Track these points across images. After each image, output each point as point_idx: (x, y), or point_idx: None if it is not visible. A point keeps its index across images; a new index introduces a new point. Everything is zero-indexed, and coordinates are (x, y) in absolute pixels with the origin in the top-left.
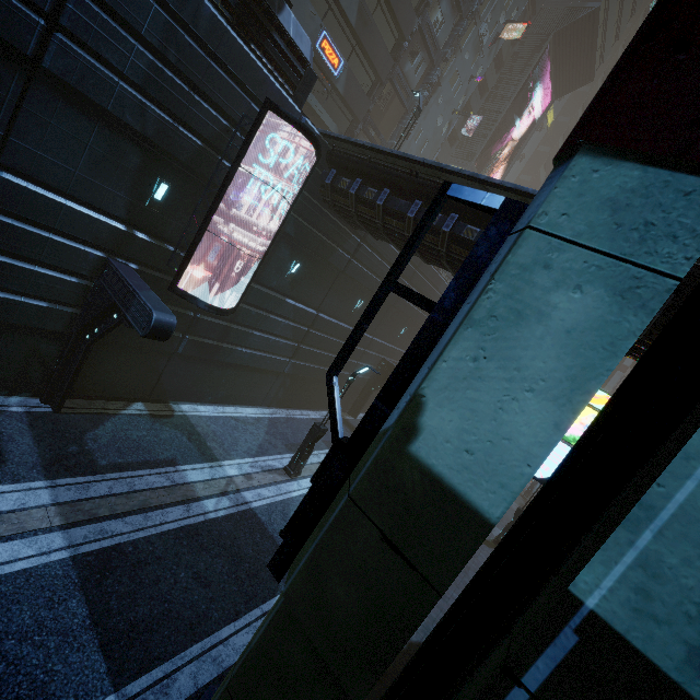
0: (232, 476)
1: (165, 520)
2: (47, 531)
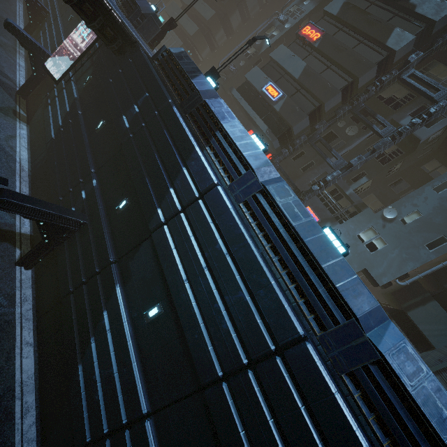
0: None
1: None
2: None
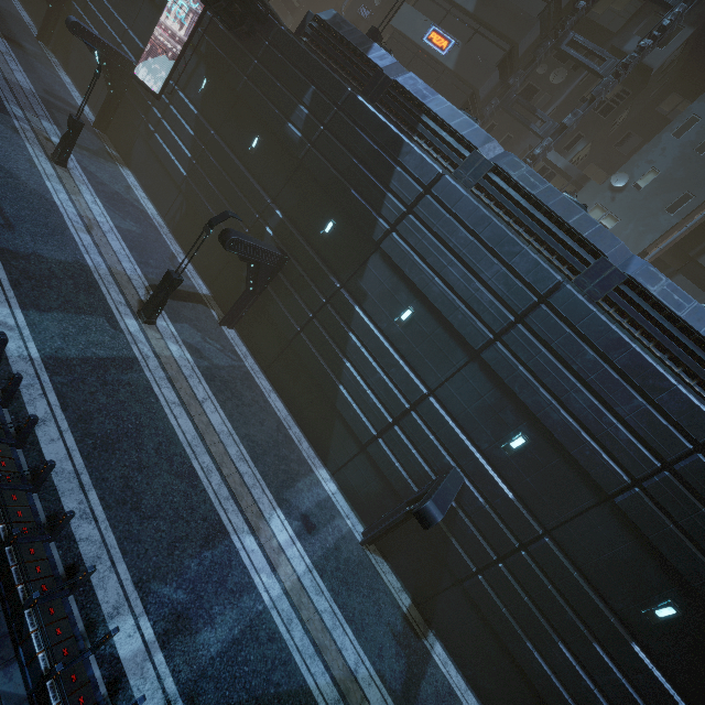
0: (50, 137)
1: (5, 92)
2: (4, 75)
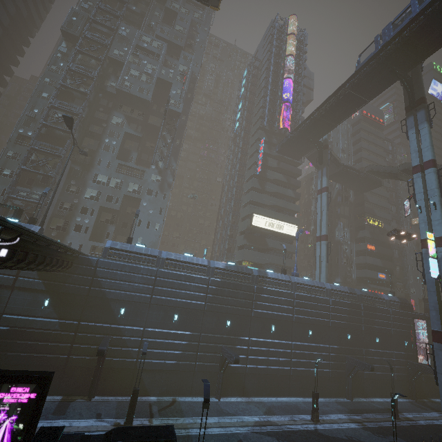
0: None
1: None
2: None
